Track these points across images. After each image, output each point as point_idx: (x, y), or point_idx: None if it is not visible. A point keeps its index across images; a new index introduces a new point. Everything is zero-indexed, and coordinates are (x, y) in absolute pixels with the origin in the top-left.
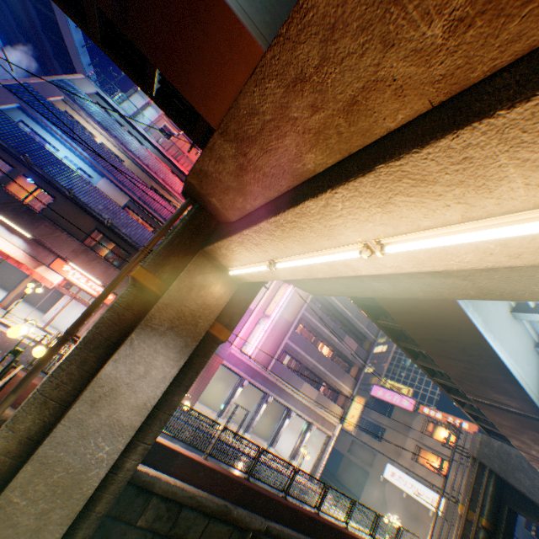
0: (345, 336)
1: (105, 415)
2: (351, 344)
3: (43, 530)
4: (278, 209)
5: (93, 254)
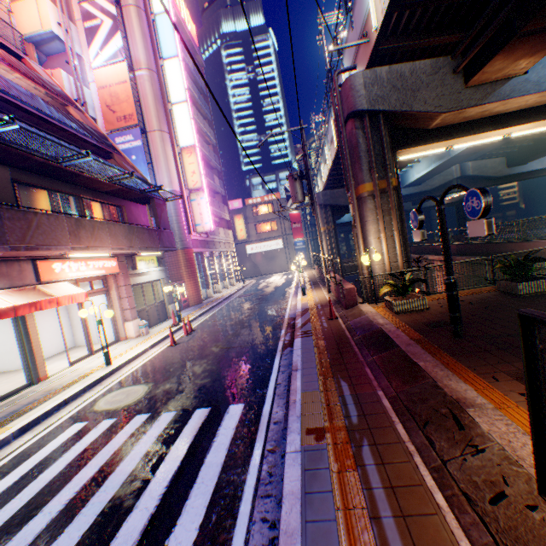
0: (214, 177)
1: None
2: (217, 181)
3: None
4: (490, 128)
5: (87, 222)
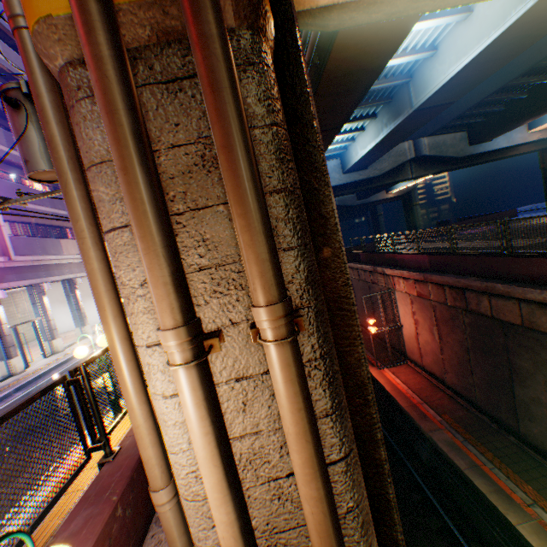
0: None
1: None
2: None
3: None
4: None
5: None
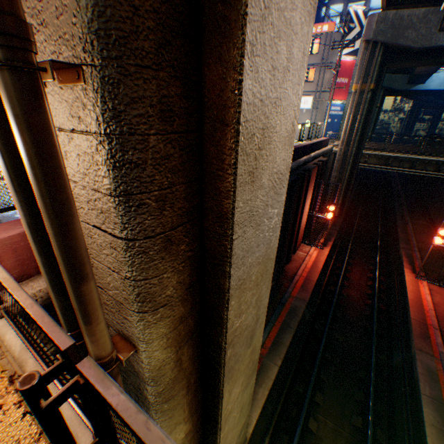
0: None
1: (265, 181)
2: None
3: (260, 305)
4: None
5: None
